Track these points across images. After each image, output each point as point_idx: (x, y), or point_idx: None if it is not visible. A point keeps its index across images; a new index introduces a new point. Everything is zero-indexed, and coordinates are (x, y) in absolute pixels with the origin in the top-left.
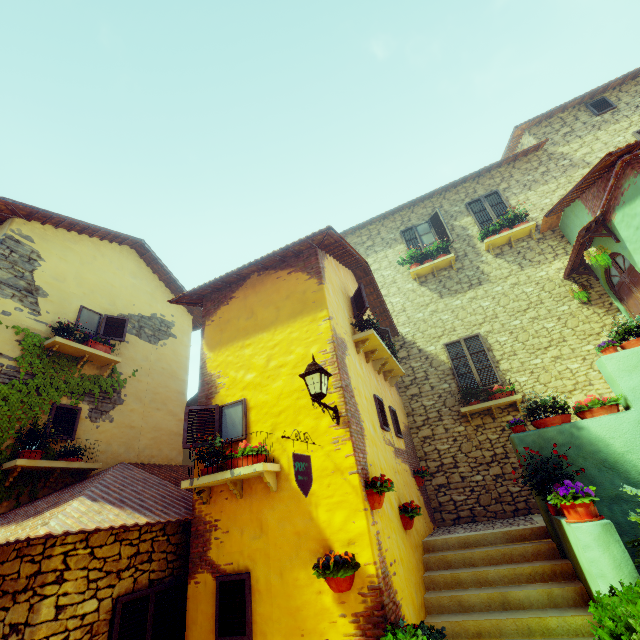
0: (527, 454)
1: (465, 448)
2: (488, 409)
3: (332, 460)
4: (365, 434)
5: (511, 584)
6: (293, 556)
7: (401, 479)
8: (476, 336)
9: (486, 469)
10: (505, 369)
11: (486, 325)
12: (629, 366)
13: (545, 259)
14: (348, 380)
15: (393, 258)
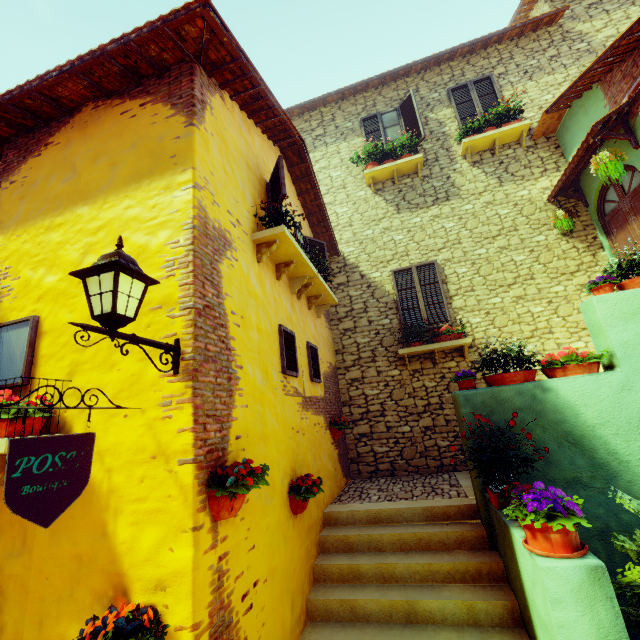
0: (472, 418)
1: (397, 395)
2: (430, 352)
3: (155, 436)
4: (239, 387)
5: (423, 583)
6: (64, 596)
7: (305, 439)
8: (431, 264)
9: (416, 420)
10: (458, 307)
11: (446, 251)
12: (627, 312)
13: (531, 174)
14: (217, 298)
15: (347, 155)
